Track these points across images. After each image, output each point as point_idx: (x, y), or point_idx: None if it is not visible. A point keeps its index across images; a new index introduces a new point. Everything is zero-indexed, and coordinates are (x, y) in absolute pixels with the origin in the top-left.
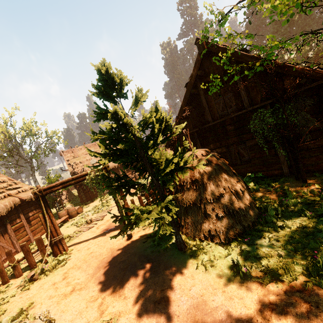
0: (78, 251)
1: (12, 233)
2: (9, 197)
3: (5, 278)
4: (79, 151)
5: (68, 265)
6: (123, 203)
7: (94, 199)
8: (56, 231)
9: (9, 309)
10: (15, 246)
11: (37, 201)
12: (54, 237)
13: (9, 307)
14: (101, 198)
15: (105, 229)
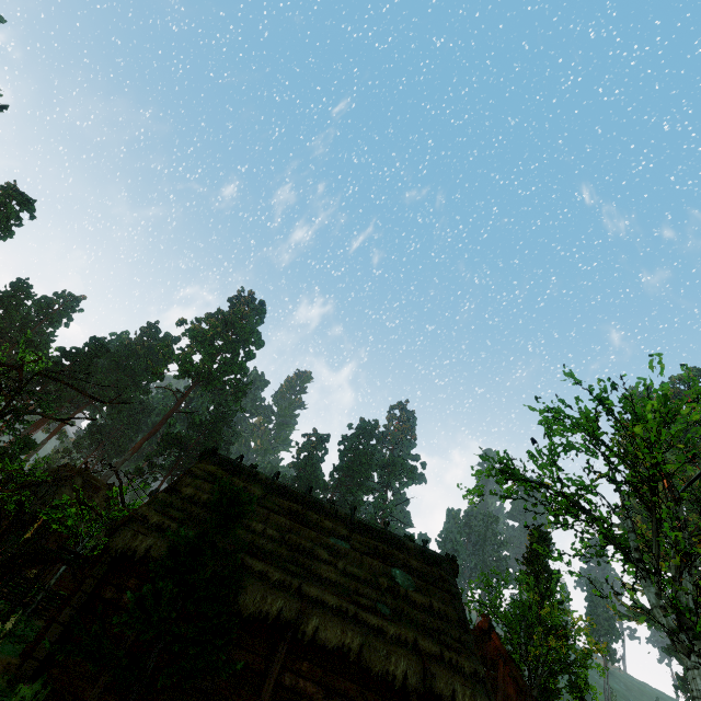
0: None
1: None
2: None
3: None
4: None
5: None
6: None
7: None
8: None
9: None
10: None
11: None
12: None
13: None
14: None
15: None
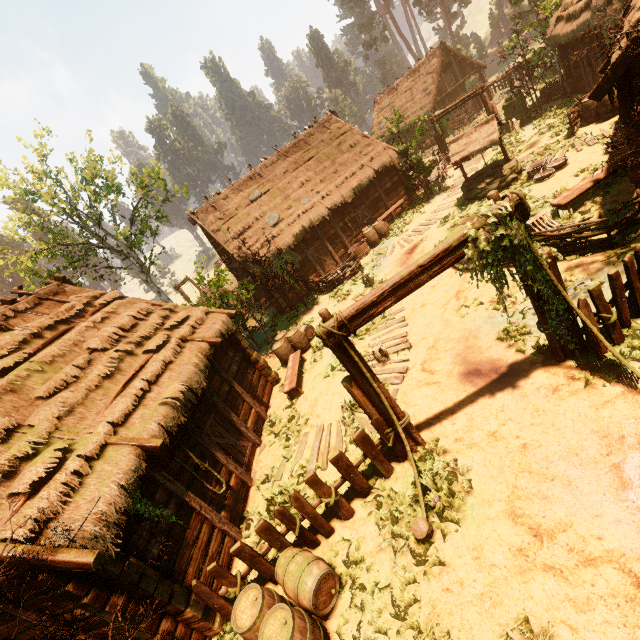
0: (460, 442)
1: (232, 415)
2: (186, 345)
3: (326, 527)
4: (228, 203)
5: (488, 489)
6: (565, 304)
7: (305, 301)
8: (393, 410)
9: (454, 629)
10: (248, 437)
11: (229, 337)
12: (392, 424)
13: (442, 620)
14: (329, 296)
15: (465, 373)
